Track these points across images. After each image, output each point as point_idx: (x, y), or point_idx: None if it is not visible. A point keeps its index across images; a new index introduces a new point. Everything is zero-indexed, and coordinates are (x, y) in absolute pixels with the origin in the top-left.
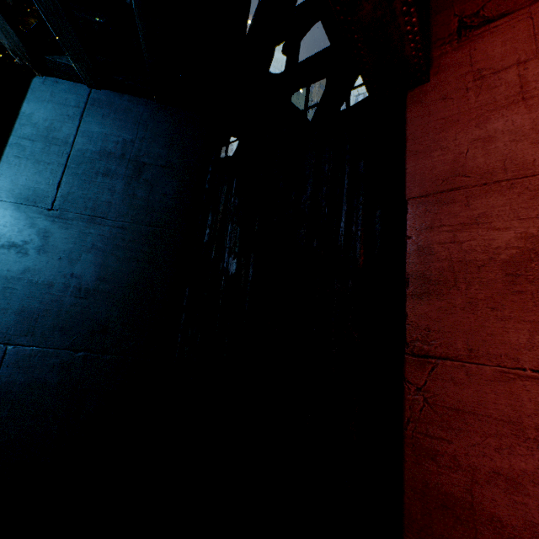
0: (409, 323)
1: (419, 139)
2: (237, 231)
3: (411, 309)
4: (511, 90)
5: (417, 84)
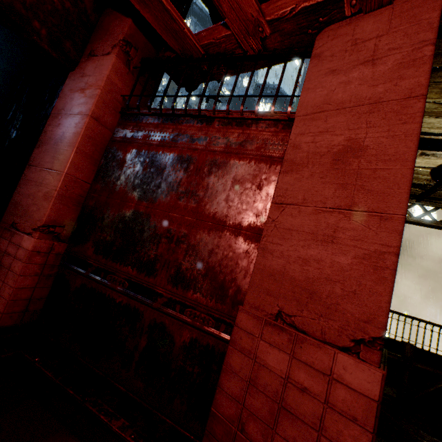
0: (32, 156)
1: (63, 92)
2: (21, 116)
3: (35, 151)
4: (84, 84)
5: (71, 70)
